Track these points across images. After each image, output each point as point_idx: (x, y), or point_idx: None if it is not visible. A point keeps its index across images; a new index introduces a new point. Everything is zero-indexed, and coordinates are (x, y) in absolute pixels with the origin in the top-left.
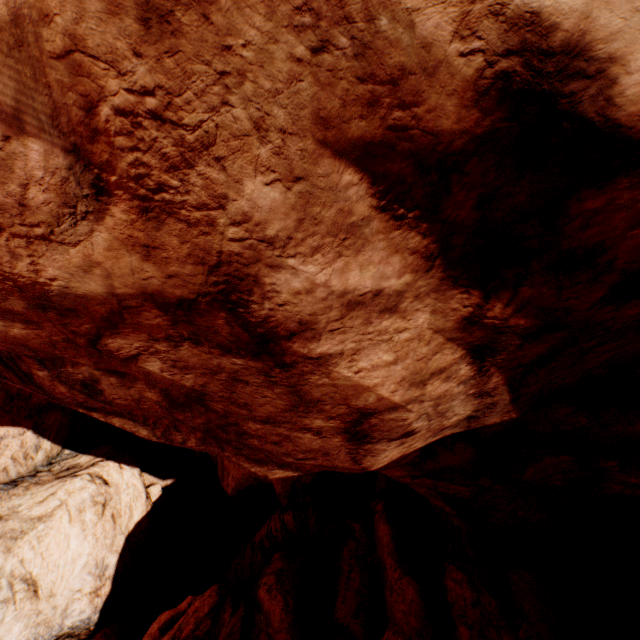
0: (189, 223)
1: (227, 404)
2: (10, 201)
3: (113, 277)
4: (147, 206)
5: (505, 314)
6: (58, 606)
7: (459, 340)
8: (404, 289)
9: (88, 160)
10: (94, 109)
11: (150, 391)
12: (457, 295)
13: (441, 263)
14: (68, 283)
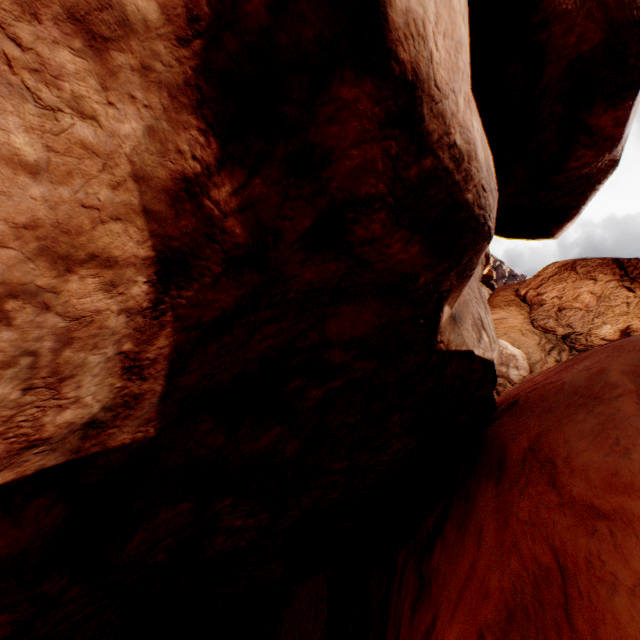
0: None
1: None
2: None
3: None
4: None
5: (229, 207)
6: None
7: (158, 223)
8: (137, 27)
9: None
10: None
11: None
12: (194, 130)
13: (200, 55)
14: None
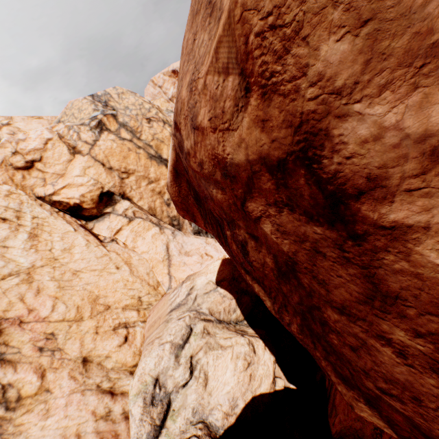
0: (284, 95)
1: (309, 278)
2: (220, 112)
3: (248, 148)
4: (264, 91)
5: None
6: (210, 403)
7: None
8: None
9: (245, 75)
10: (248, 41)
11: (268, 257)
12: None
13: None
14: (232, 156)
